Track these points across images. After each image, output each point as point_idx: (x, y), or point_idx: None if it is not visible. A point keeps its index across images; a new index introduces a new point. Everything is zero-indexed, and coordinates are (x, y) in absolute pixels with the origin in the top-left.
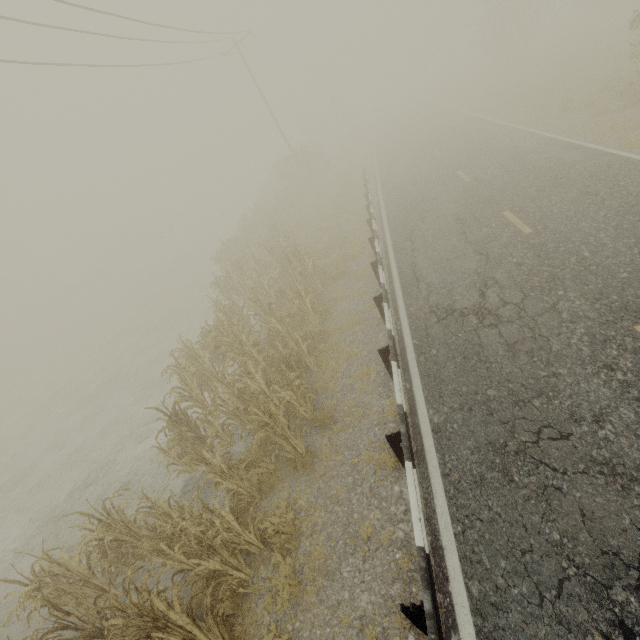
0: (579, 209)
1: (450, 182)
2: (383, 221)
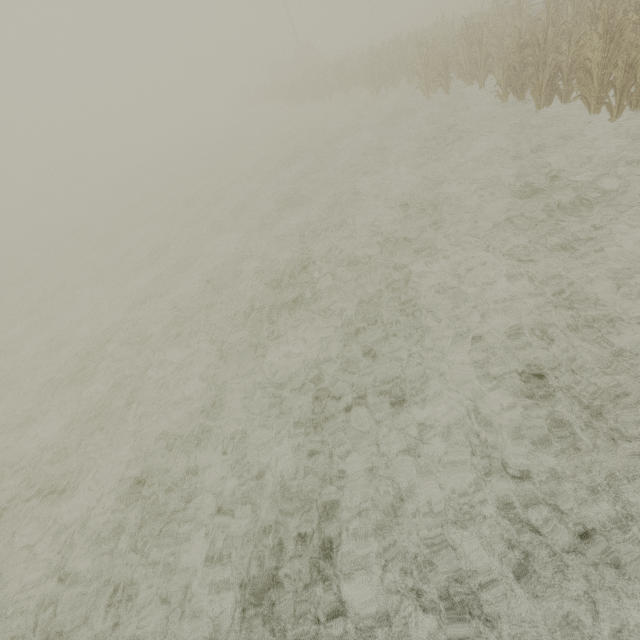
0: None
1: None
2: None
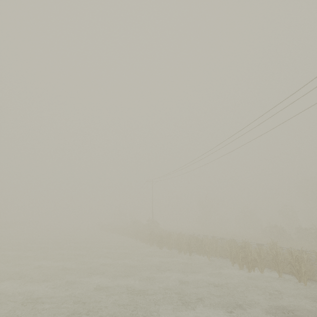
0: None
1: None
2: None
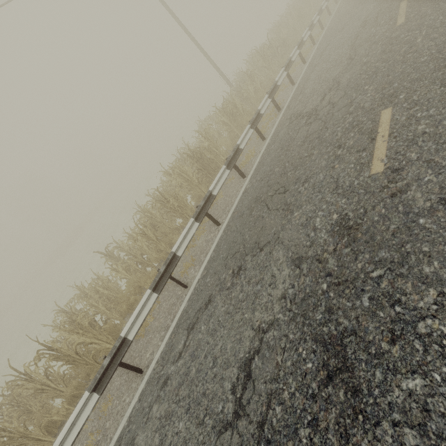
0: None
1: None
2: None
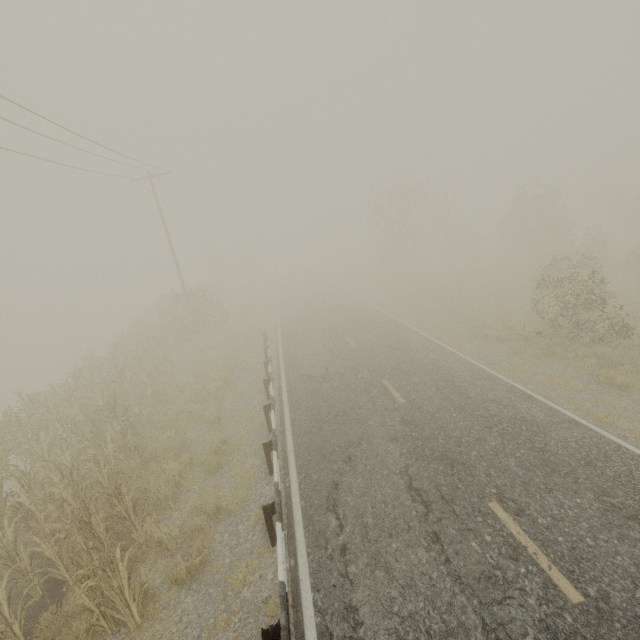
0: (636, 555)
1: (378, 395)
2: (286, 435)
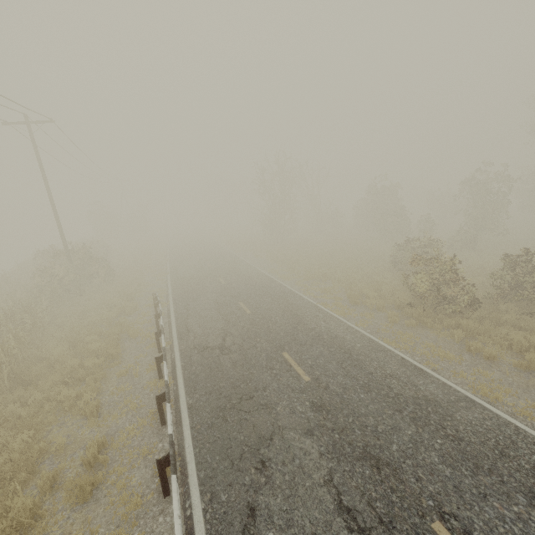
0: None
1: (281, 372)
2: (184, 431)
